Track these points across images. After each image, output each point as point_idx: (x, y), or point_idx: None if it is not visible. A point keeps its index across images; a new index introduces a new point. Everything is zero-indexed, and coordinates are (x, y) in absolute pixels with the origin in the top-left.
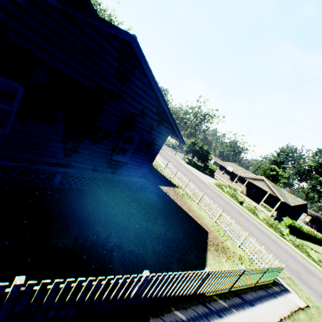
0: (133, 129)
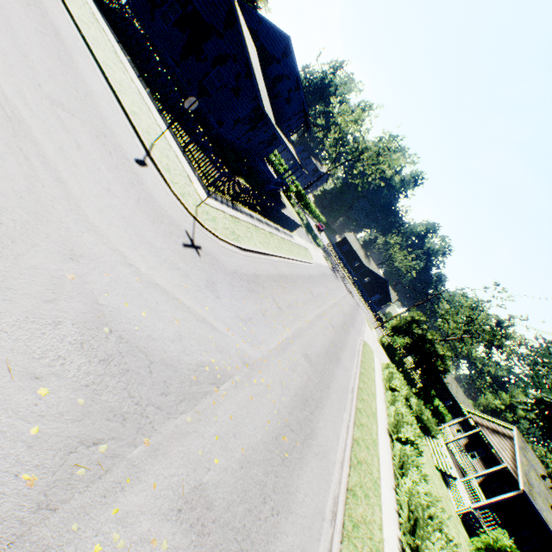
0: (224, 67)
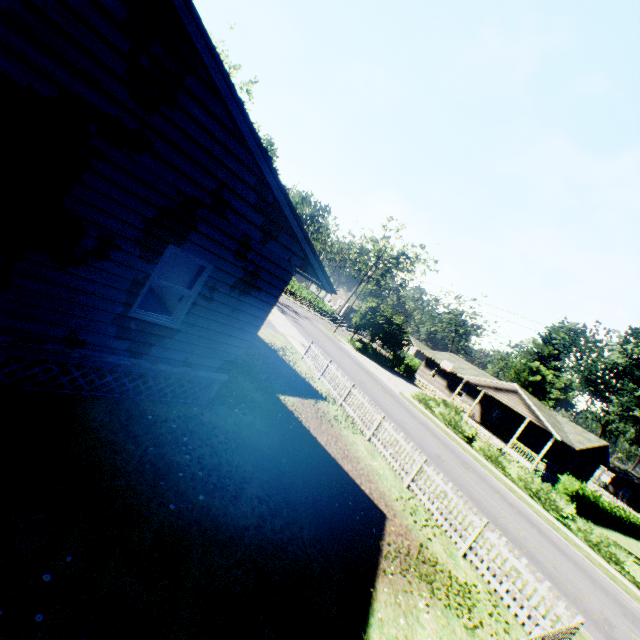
0: (191, 239)
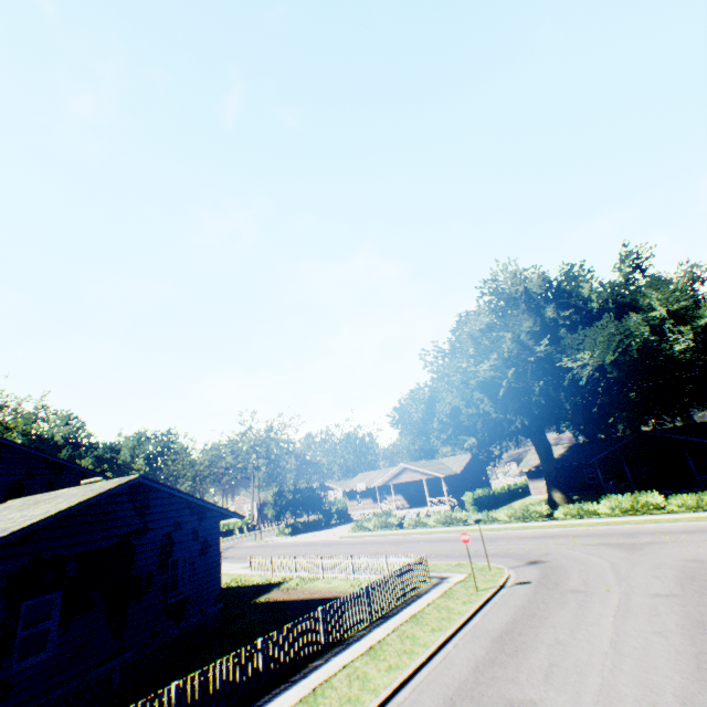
0: (175, 549)
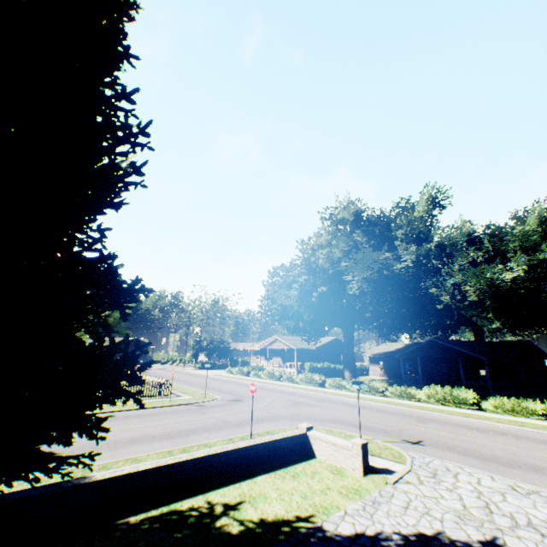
0: None
